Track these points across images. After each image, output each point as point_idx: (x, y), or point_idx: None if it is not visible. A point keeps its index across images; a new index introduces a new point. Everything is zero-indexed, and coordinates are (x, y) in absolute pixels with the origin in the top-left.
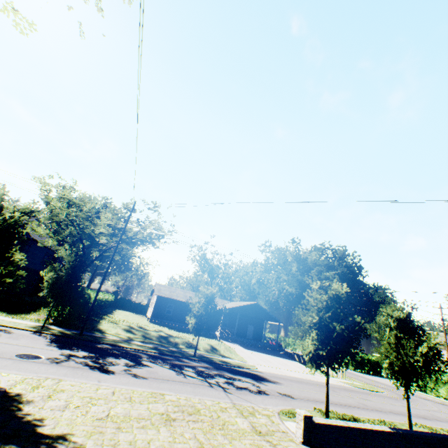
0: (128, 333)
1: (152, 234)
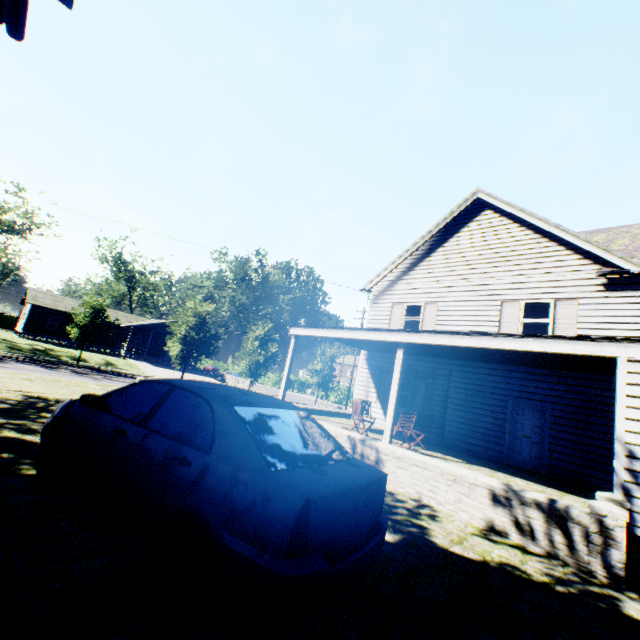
0: None
1: (16, 224)
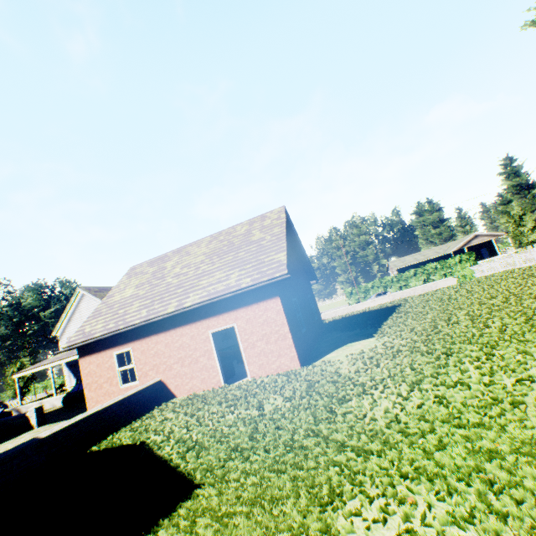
0: None
1: None
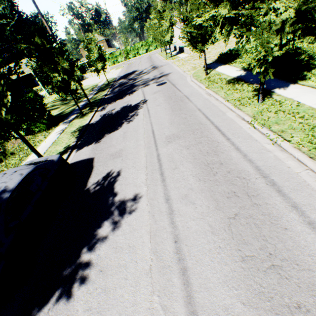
0: (57, 109)
1: None
